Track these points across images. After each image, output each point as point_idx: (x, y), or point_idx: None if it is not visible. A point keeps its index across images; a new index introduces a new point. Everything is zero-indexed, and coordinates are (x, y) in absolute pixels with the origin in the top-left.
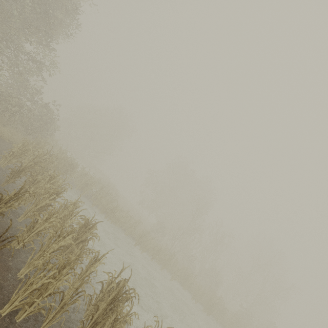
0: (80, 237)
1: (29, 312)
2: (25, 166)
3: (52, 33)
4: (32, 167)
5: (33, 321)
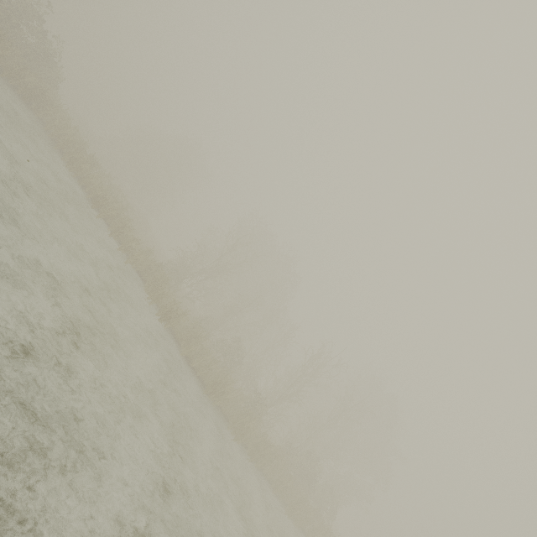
0: None
1: None
2: None
3: None
4: None
5: None
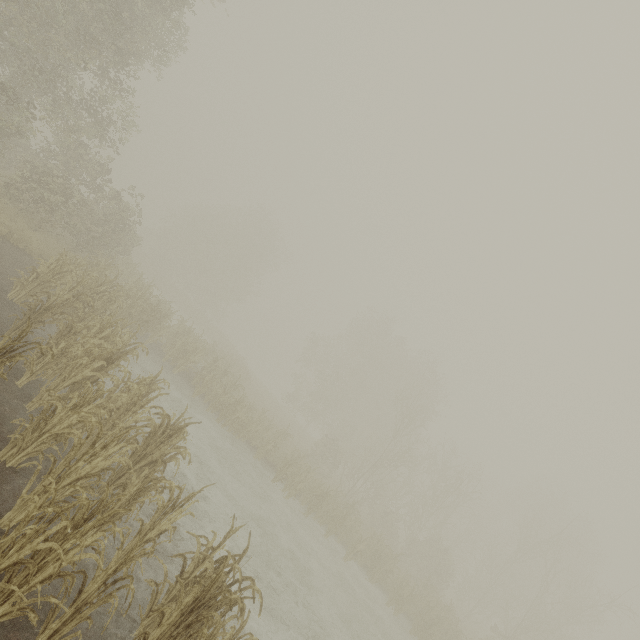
0: (150, 453)
1: (1, 616)
2: (54, 300)
3: (131, 51)
4: (69, 304)
5: (11, 636)
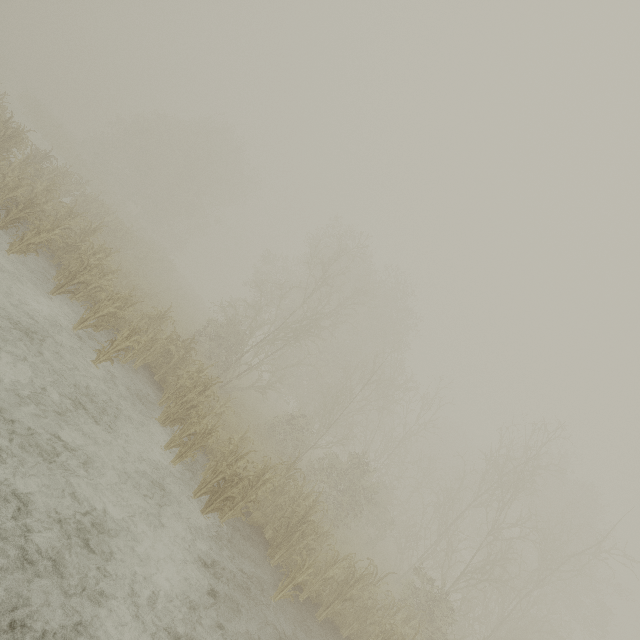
0: None
1: None
2: None
3: None
4: None
5: None
